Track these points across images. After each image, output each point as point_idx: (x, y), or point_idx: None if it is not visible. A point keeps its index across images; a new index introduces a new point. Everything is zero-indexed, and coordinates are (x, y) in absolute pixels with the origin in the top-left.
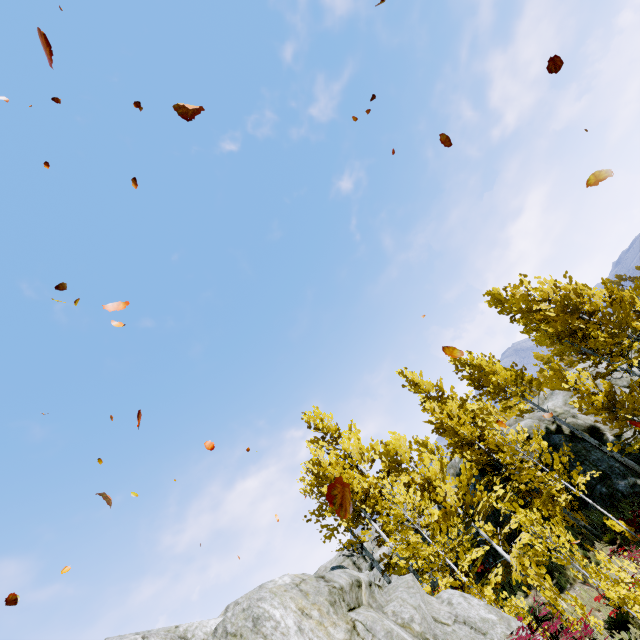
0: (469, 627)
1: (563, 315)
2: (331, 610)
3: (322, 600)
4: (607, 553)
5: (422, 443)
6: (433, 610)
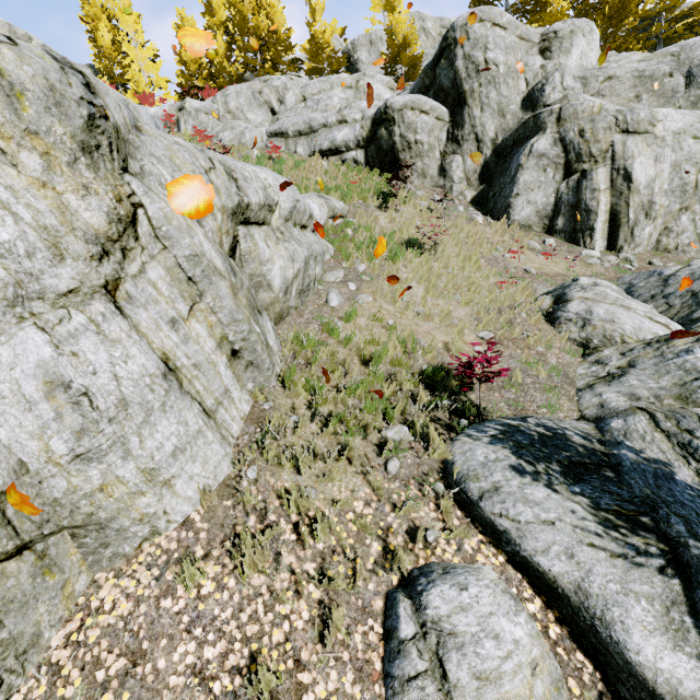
0: None
1: (238, 1)
2: (8, 34)
3: (5, 29)
4: None
5: None
6: None
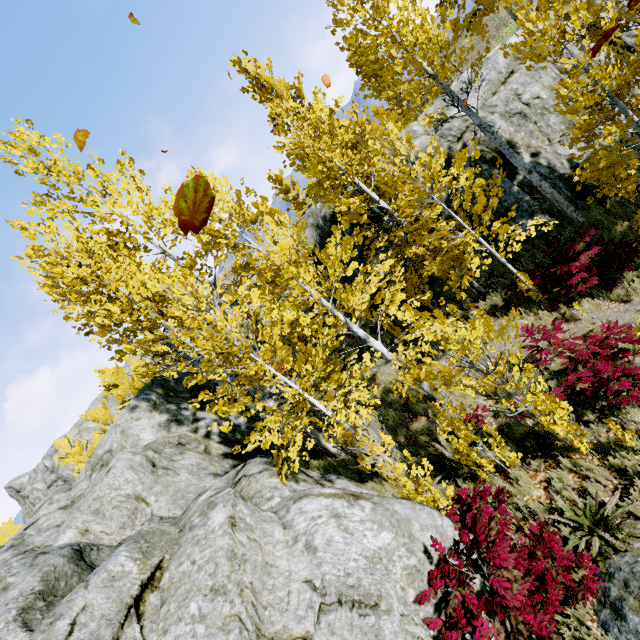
0: (348, 607)
1: None
2: None
3: None
4: (491, 313)
5: (276, 179)
6: (275, 599)
